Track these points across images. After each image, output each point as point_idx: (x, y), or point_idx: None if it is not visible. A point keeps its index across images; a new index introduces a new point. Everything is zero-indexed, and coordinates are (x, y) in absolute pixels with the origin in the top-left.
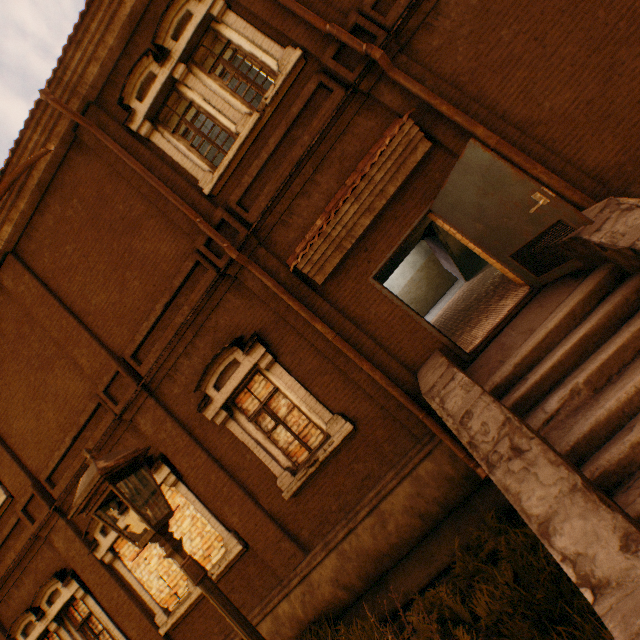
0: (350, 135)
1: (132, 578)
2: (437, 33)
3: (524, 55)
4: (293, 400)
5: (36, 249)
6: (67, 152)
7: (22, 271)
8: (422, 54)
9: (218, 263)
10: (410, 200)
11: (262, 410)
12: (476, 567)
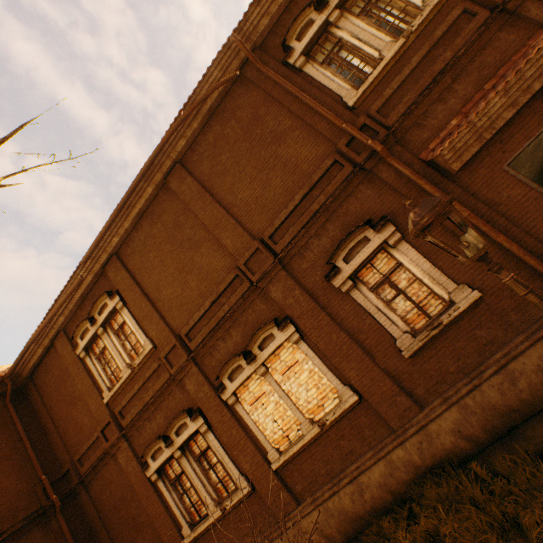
0: (490, 49)
1: (249, 420)
2: None
3: None
4: (415, 273)
5: (197, 159)
6: (231, 86)
7: (185, 175)
8: None
9: (357, 159)
10: None
11: (384, 282)
12: None
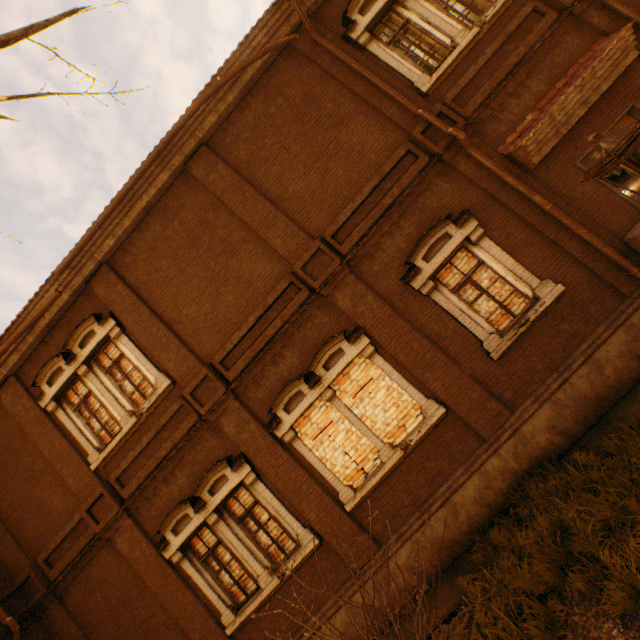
0: (558, 49)
1: (312, 457)
2: None
3: None
4: (498, 271)
5: (230, 143)
6: (276, 58)
7: (215, 161)
8: None
9: (434, 148)
10: (613, 100)
11: (467, 281)
12: None
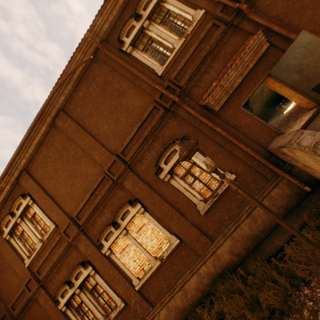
0: (228, 45)
1: (120, 263)
2: None
3: (309, 4)
4: (203, 167)
5: (73, 108)
6: (90, 63)
7: (66, 118)
8: (261, 8)
9: (166, 105)
10: (258, 70)
11: (187, 173)
12: (319, 223)
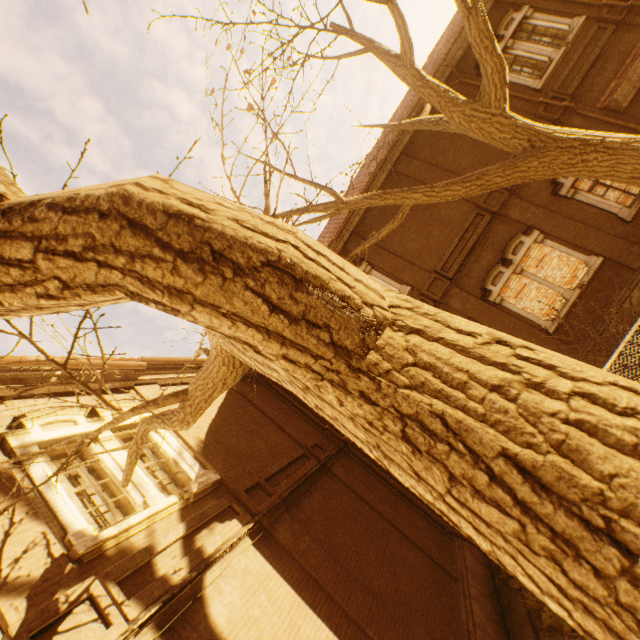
0: (620, 44)
1: (516, 309)
2: None
3: None
4: None
5: (417, 149)
6: None
7: (411, 161)
8: None
9: (554, 117)
10: None
11: (595, 184)
12: None
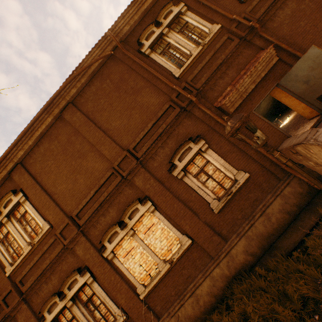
0: (241, 56)
1: (123, 268)
2: (275, 22)
3: (310, 30)
4: (216, 166)
5: (84, 101)
6: (106, 60)
7: (76, 111)
8: (269, 29)
9: (182, 104)
10: (268, 80)
11: (201, 171)
12: None
